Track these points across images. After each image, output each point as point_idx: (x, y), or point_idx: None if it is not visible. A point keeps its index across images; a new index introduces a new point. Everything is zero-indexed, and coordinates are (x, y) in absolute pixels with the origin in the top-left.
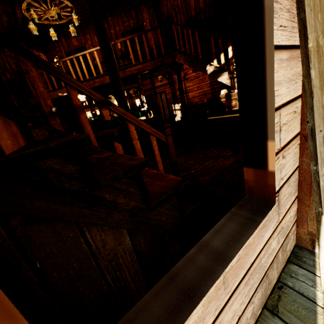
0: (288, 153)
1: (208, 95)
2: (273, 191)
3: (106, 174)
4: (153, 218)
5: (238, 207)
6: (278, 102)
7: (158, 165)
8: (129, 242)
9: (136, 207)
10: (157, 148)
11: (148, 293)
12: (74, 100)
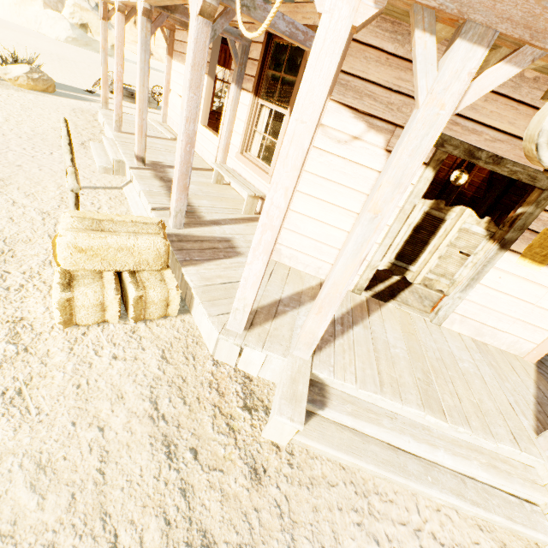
0: None
1: (472, 187)
2: None
3: None
4: None
5: None
6: None
7: None
8: None
9: None
10: None
11: None
12: None
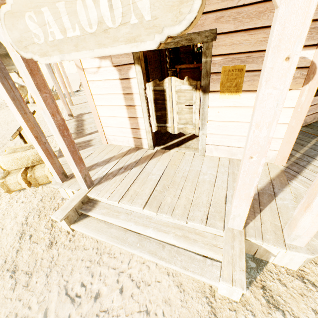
0: None
1: None
2: None
3: None
4: None
5: None
6: None
7: None
8: None
9: None
10: None
11: None
12: None
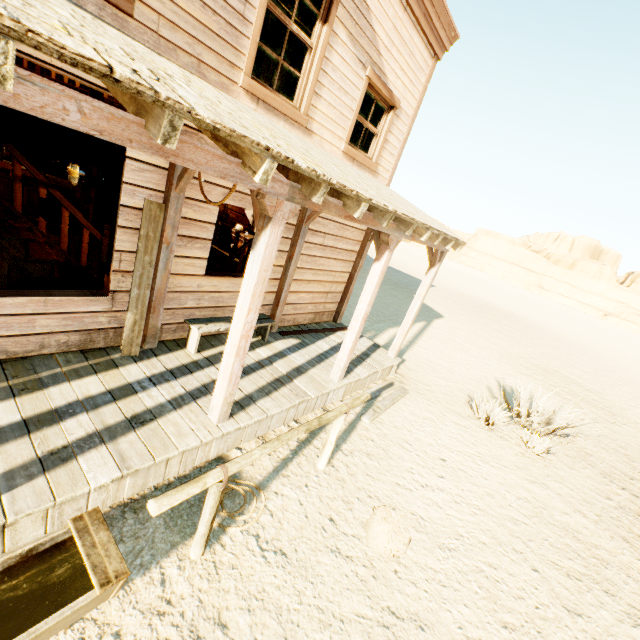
0: (131, 277)
1: (247, 219)
2: (110, 289)
3: (9, 235)
4: (28, 269)
5: (89, 291)
6: (120, 248)
7: (82, 257)
8: (8, 272)
9: (20, 257)
10: (87, 241)
11: (5, 290)
12: (16, 171)
